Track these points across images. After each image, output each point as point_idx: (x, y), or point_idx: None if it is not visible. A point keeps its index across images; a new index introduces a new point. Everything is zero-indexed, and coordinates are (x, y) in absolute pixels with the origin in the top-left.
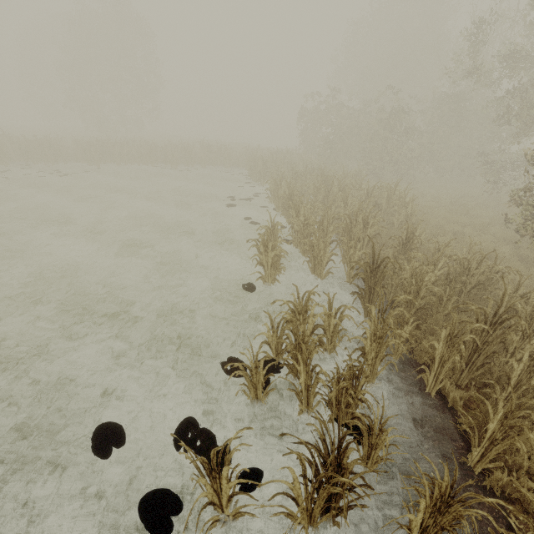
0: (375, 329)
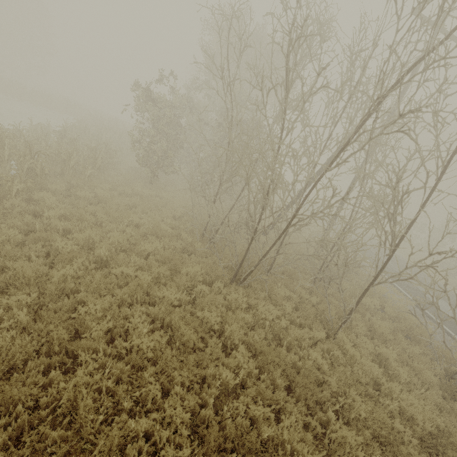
0: (37, 136)
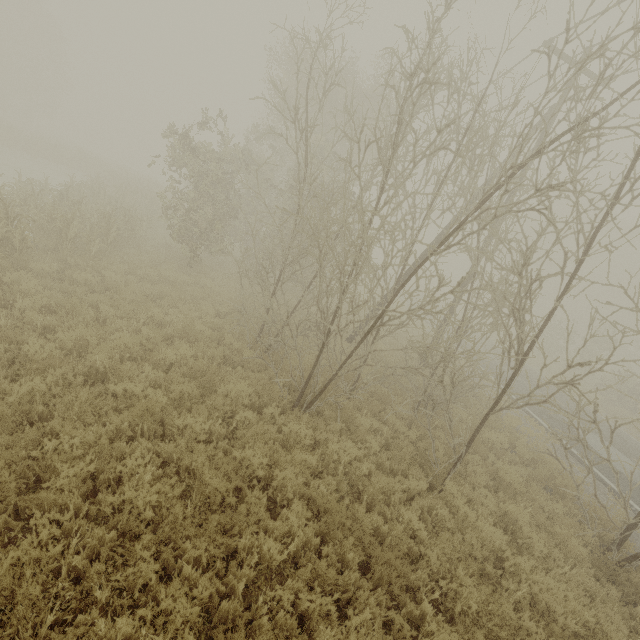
0: (24, 196)
